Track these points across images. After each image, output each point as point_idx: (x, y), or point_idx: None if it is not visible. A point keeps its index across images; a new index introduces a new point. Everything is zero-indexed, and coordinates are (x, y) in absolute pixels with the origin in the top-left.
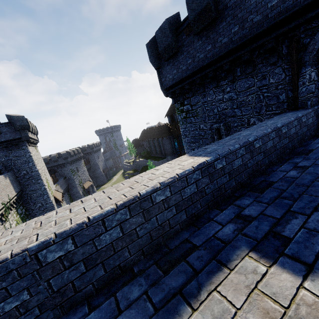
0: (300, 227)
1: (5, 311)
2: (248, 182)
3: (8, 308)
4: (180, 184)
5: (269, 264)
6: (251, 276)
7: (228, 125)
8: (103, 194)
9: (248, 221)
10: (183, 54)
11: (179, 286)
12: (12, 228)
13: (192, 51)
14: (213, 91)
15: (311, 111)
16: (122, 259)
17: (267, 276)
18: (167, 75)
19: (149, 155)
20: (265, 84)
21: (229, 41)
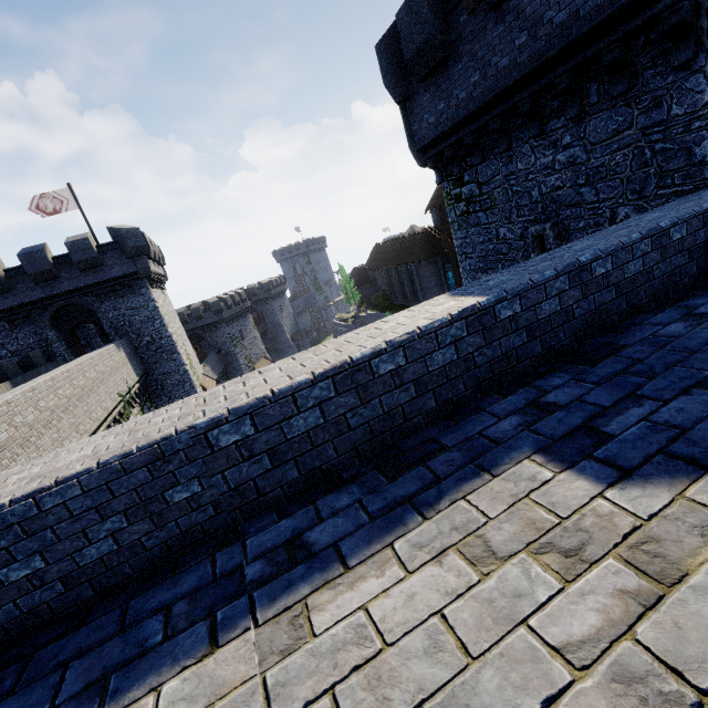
0: (643, 420)
1: (174, 501)
2: (573, 348)
3: (178, 498)
4: (424, 345)
5: (562, 471)
6: (526, 485)
7: (564, 226)
8: (293, 361)
9: (549, 412)
10: (460, 60)
11: (409, 495)
12: (165, 407)
13: (482, 52)
14: (531, 148)
15: None
16: (325, 459)
17: (552, 484)
18: (423, 116)
19: (388, 303)
20: (659, 122)
21: (571, 19)
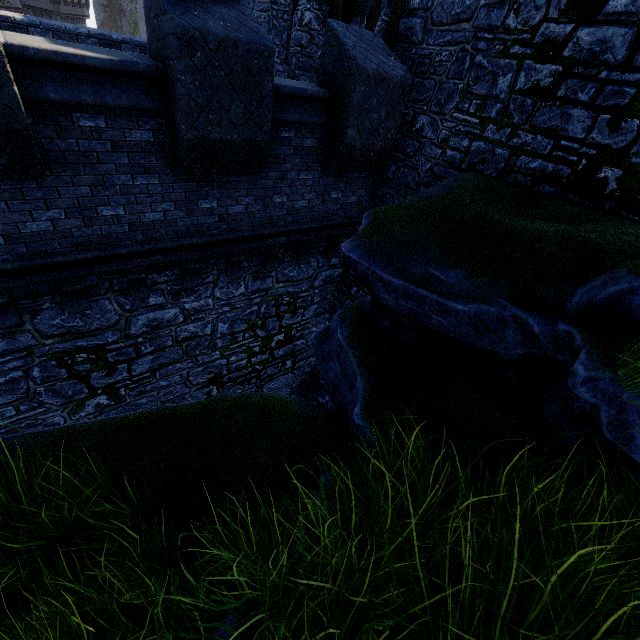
0: None
1: None
2: None
3: None
4: None
5: None
6: None
7: None
8: None
9: None
10: None
11: None
12: None
13: None
14: None
15: (282, 71)
16: None
17: None
18: None
19: None
20: (277, 2)
21: None
